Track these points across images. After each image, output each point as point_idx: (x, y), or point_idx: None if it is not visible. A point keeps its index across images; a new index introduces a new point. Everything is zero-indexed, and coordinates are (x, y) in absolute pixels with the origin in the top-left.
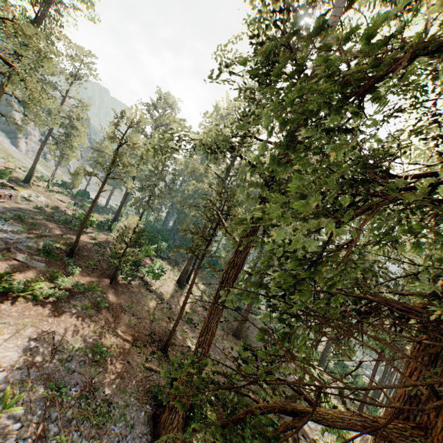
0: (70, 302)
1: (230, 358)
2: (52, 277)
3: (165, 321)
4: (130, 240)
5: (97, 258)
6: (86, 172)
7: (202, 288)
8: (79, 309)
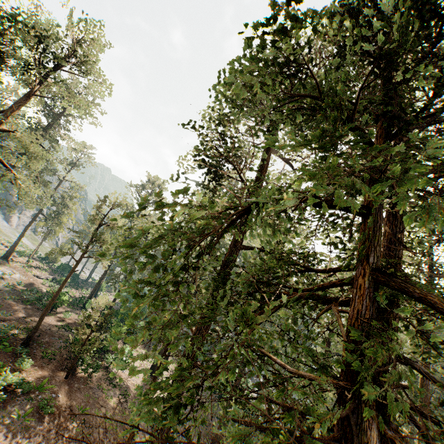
0: (6, 408)
1: None
2: None
3: (124, 428)
4: (96, 323)
5: (59, 345)
6: (62, 252)
7: None
8: (15, 418)
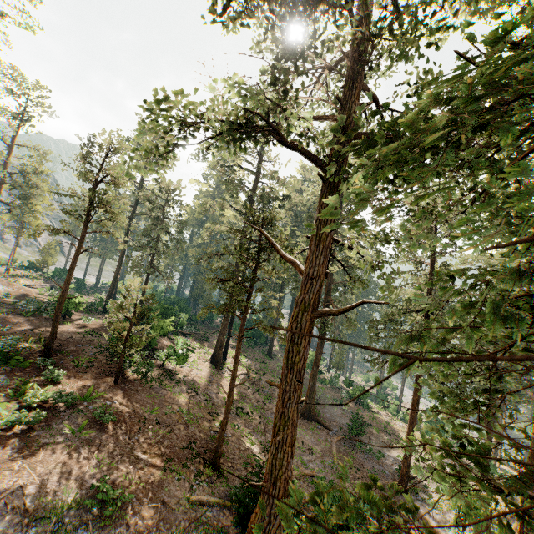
0: (51, 427)
1: (306, 451)
2: (19, 394)
3: (206, 420)
4: (134, 314)
5: (91, 351)
6: (51, 229)
7: (246, 363)
8: (68, 434)
